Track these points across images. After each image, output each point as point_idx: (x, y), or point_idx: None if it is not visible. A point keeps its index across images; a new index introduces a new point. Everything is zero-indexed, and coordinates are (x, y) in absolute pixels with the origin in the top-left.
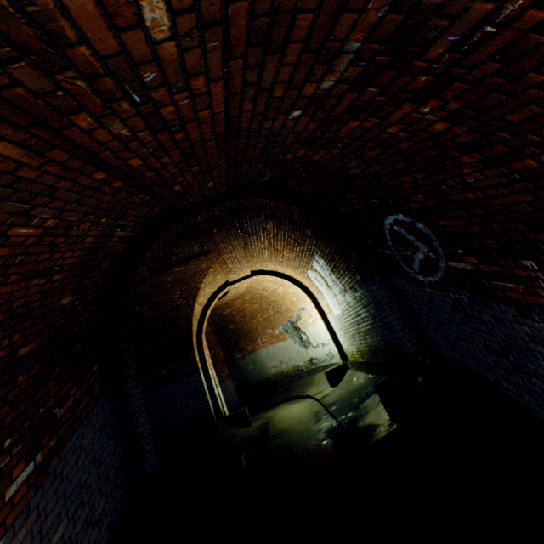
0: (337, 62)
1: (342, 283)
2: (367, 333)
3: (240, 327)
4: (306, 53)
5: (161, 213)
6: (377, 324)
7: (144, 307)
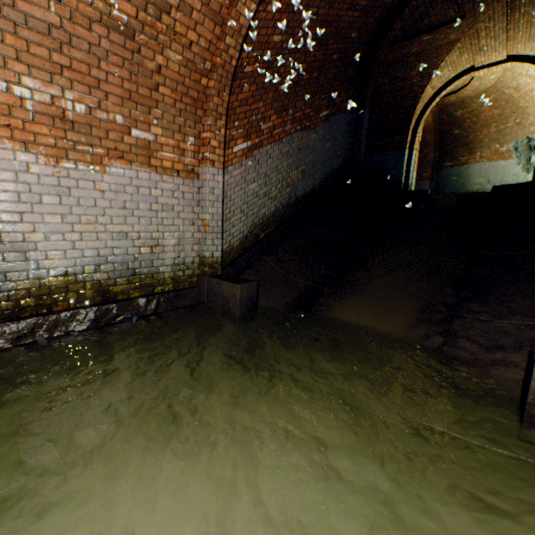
0: None
1: None
2: None
3: (464, 135)
4: None
5: None
6: None
7: (384, 80)
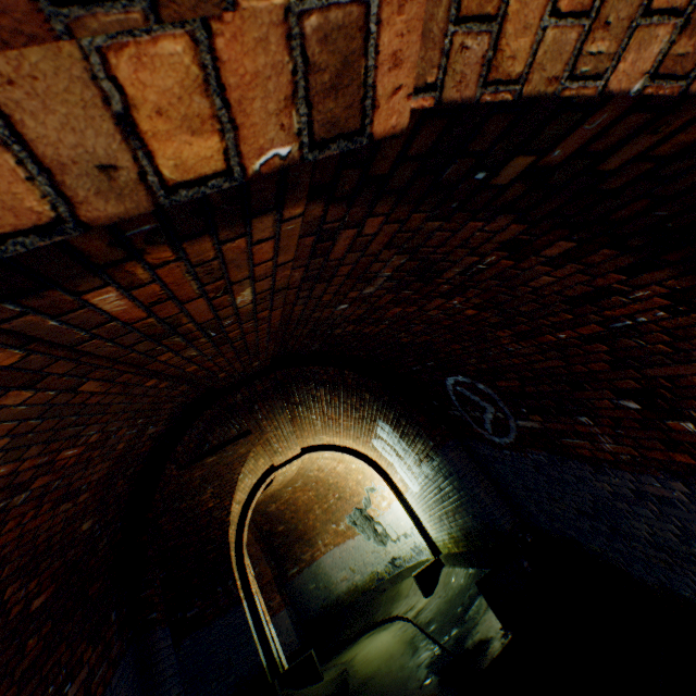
0: (374, 281)
1: (414, 451)
2: (456, 512)
3: (293, 527)
4: (349, 279)
5: (196, 397)
6: (465, 498)
7: (163, 517)
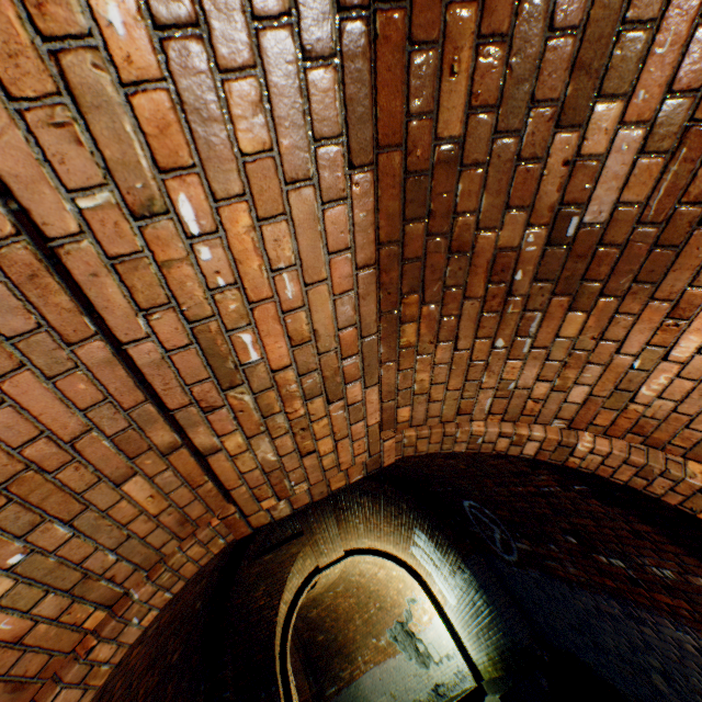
0: None
1: (448, 561)
2: (489, 628)
3: (332, 637)
4: None
5: None
6: (494, 612)
7: None
